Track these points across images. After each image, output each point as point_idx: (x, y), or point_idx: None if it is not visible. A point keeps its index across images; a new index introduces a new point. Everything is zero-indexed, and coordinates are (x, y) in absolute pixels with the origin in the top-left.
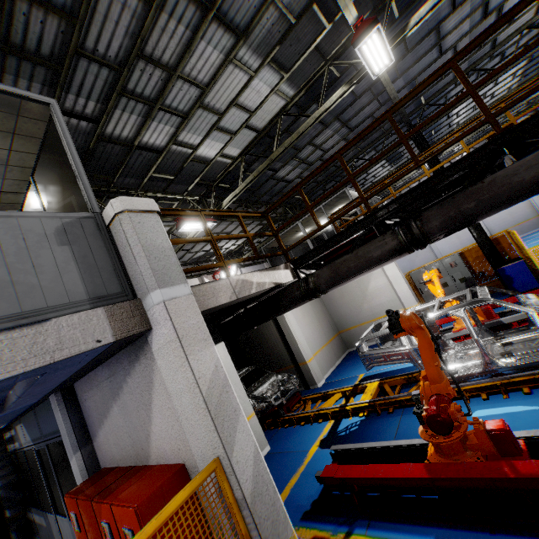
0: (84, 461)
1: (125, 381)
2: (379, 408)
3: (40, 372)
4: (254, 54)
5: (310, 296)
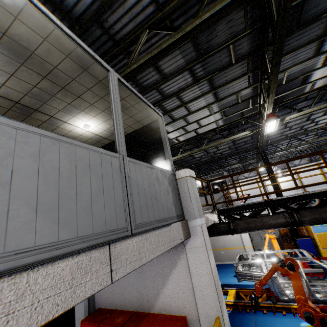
0: (88, 300)
1: None
2: (240, 307)
3: None
4: (218, 107)
5: (229, 232)
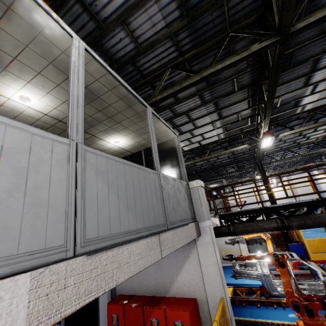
0: None
1: None
2: (237, 301)
3: None
4: (220, 123)
5: (229, 234)
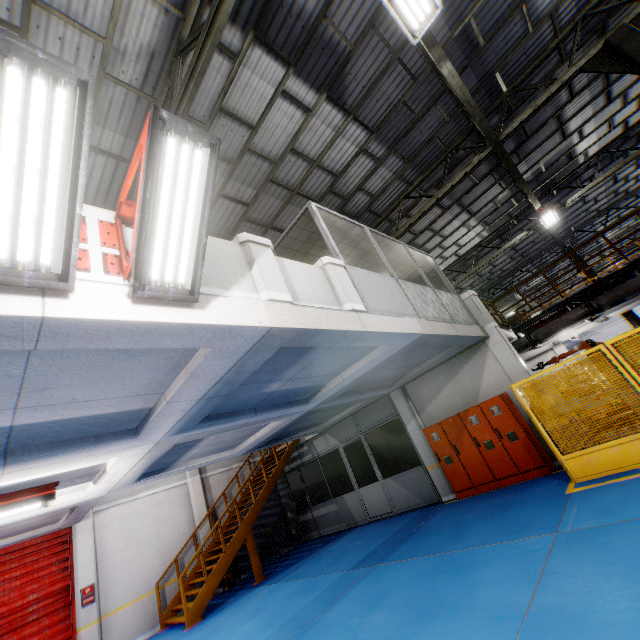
0: (419, 422)
1: (461, 368)
2: None
3: (468, 342)
4: (475, 220)
5: (532, 344)
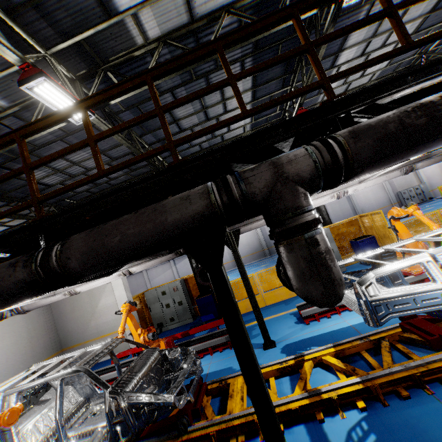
0: None
1: None
2: None
3: None
4: None
5: None
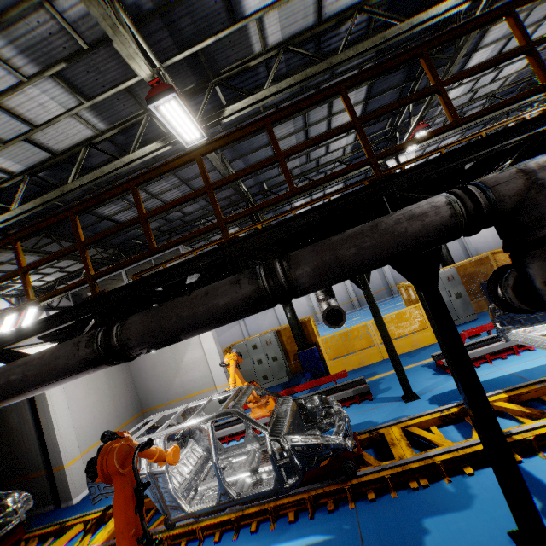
0: None
1: None
2: None
3: None
4: (24, 55)
5: None
